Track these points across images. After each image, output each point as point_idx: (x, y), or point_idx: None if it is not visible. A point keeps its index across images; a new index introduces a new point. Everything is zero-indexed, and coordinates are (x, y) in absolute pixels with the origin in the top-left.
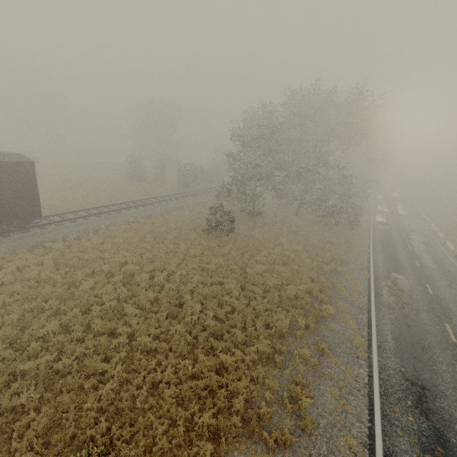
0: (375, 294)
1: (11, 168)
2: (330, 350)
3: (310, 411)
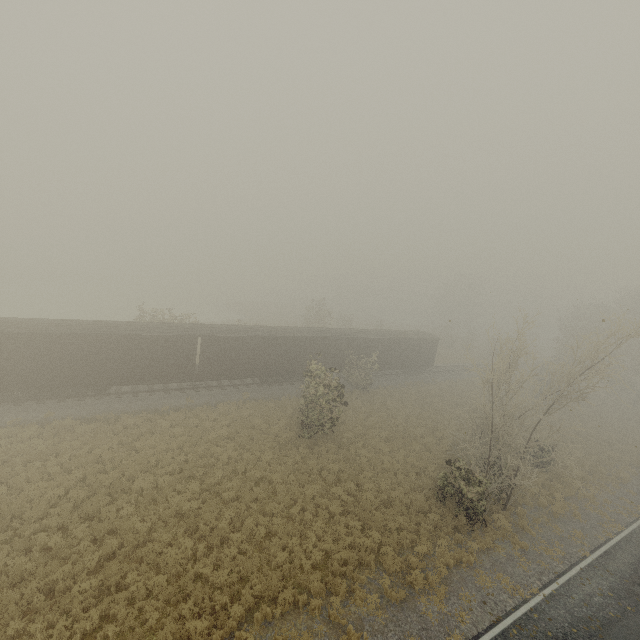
0: None
1: (432, 341)
2: None
3: (628, 482)
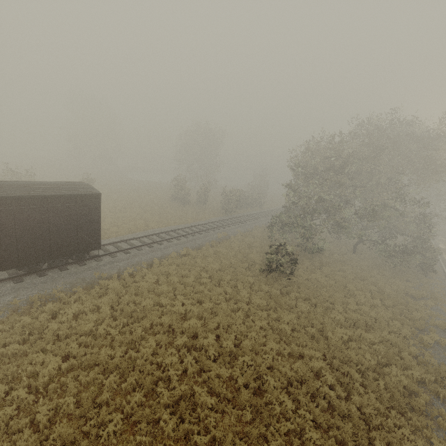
0: None
1: (79, 201)
2: None
3: None
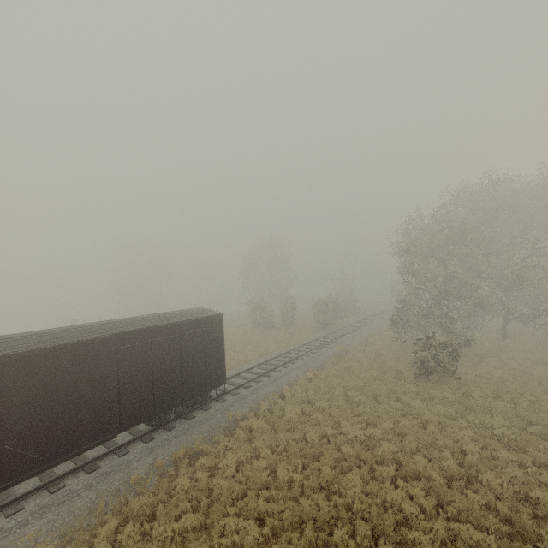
0: None
1: (205, 325)
2: None
3: None
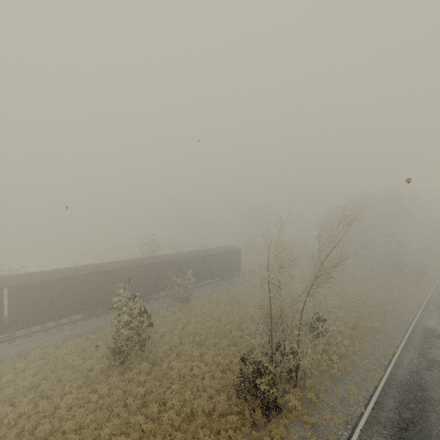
0: (424, 307)
1: (236, 252)
2: (390, 319)
3: (379, 329)
